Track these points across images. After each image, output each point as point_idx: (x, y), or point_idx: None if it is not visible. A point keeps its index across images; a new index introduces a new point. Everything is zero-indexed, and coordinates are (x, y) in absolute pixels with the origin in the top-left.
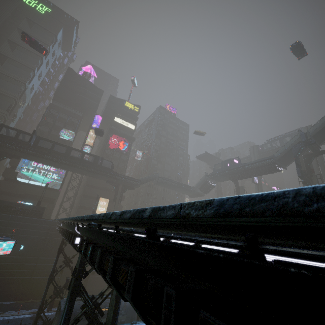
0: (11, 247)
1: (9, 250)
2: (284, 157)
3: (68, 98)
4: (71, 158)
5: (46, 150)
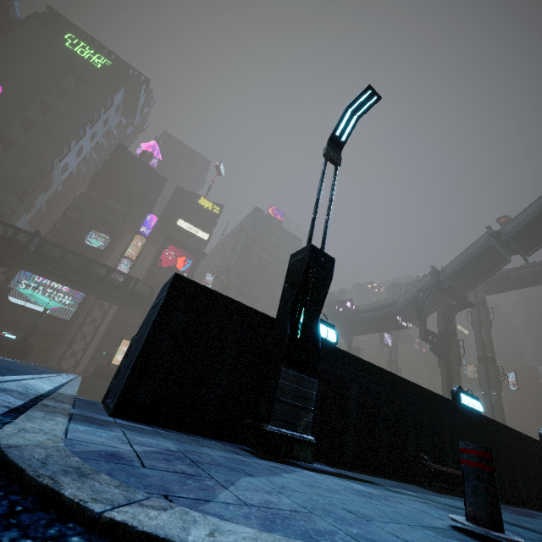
0: None
1: None
2: (410, 306)
3: (110, 187)
4: (88, 275)
5: (52, 260)
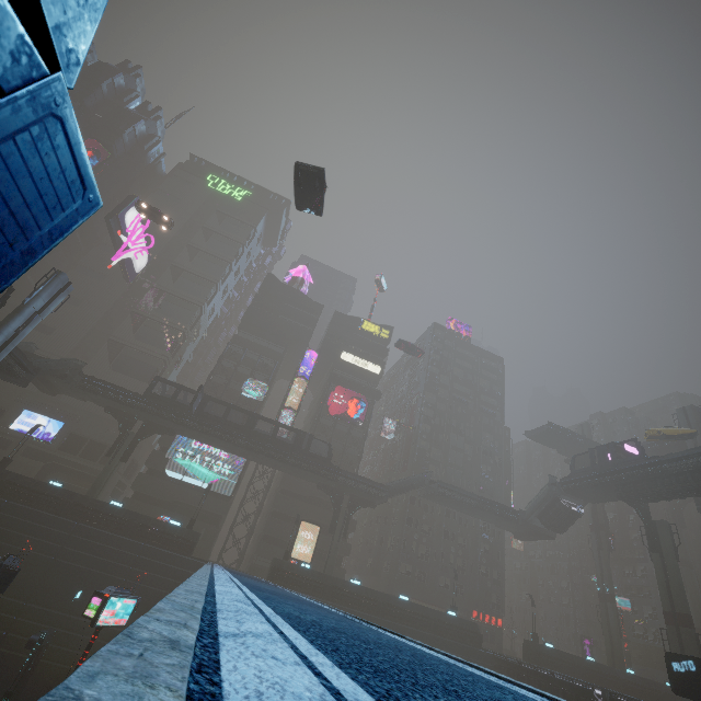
0: (129, 612)
1: (124, 618)
2: None
3: (262, 324)
4: (255, 435)
5: (215, 420)
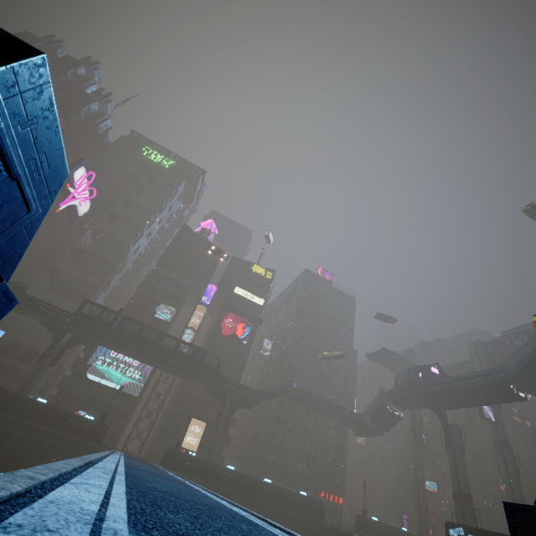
0: None
1: None
2: (525, 371)
3: (176, 262)
4: (161, 348)
5: (130, 336)
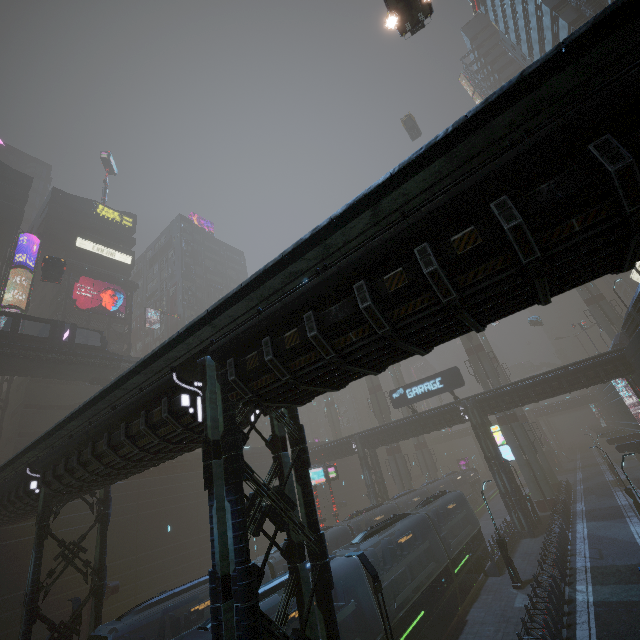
0: None
1: None
2: None
3: None
4: None
5: None
